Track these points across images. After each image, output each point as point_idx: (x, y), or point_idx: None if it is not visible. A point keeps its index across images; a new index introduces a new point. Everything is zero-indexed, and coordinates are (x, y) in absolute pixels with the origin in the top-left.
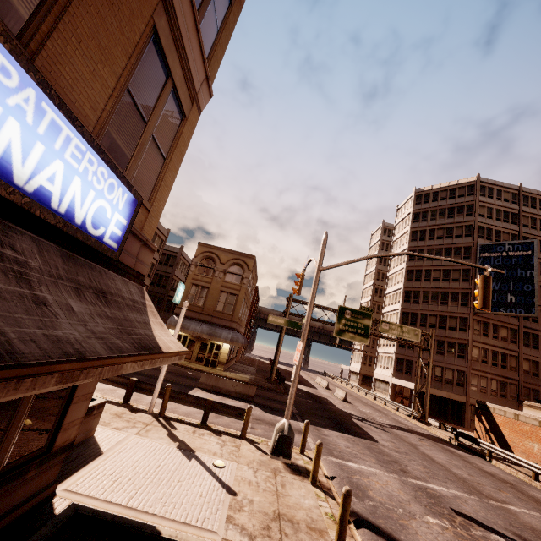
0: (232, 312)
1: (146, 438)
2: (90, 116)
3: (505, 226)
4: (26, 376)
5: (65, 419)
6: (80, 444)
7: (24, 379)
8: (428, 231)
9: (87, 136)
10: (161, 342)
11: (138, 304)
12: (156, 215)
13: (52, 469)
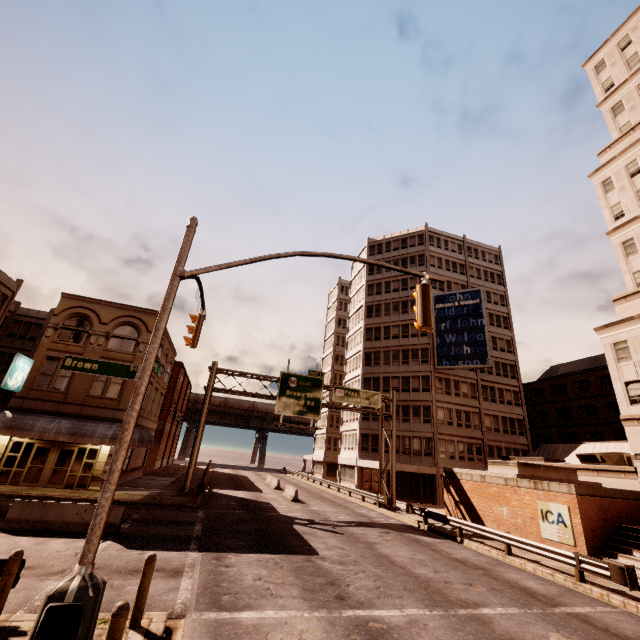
0: (119, 395)
1: None
2: None
3: (454, 276)
4: None
5: None
6: None
7: None
8: (384, 283)
9: None
10: None
11: None
12: None
13: None
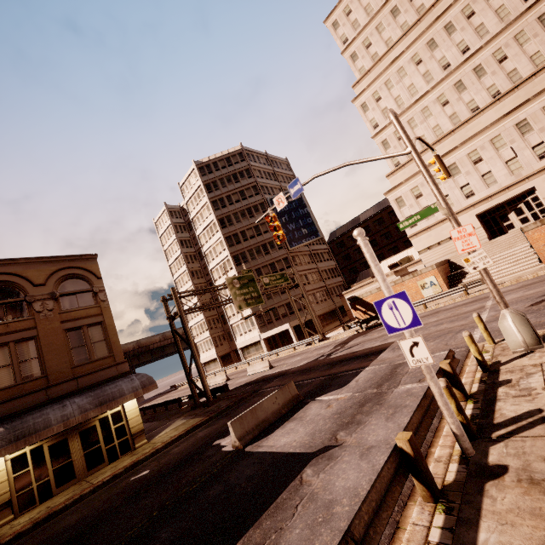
0: (109, 351)
1: None
2: None
3: (272, 183)
4: None
5: None
6: None
7: None
8: (226, 198)
9: None
10: None
11: None
12: None
13: None
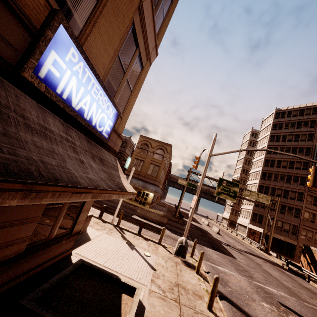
0: (156, 175)
1: (111, 236)
2: (101, 71)
3: None
4: (84, 192)
5: (78, 219)
6: (80, 233)
7: (82, 194)
8: (282, 136)
9: (101, 82)
10: (126, 187)
11: (115, 166)
12: (125, 120)
13: (71, 242)
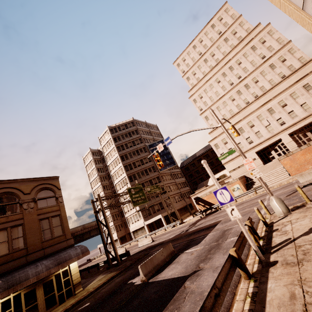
0: (63, 232)
1: None
2: None
3: (149, 137)
4: None
5: None
6: None
7: None
8: (124, 145)
9: None
10: None
11: None
12: None
13: None
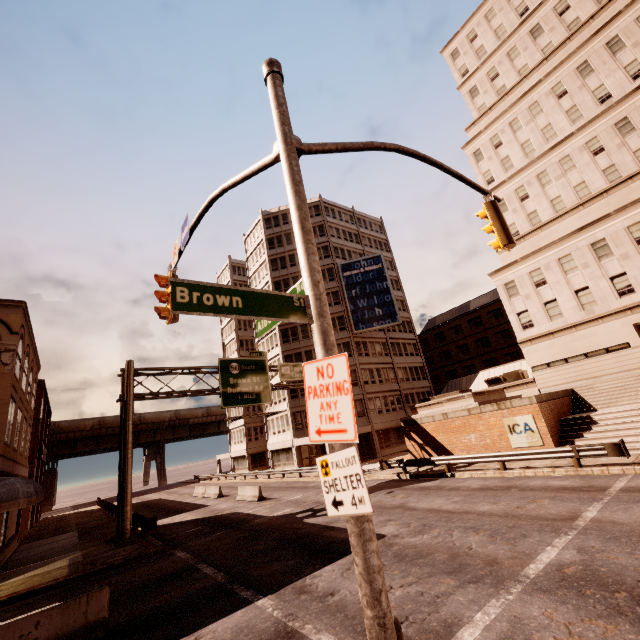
0: None
1: None
2: None
3: (352, 245)
4: None
5: None
6: None
7: None
8: (288, 257)
9: None
10: None
11: None
12: None
13: None
